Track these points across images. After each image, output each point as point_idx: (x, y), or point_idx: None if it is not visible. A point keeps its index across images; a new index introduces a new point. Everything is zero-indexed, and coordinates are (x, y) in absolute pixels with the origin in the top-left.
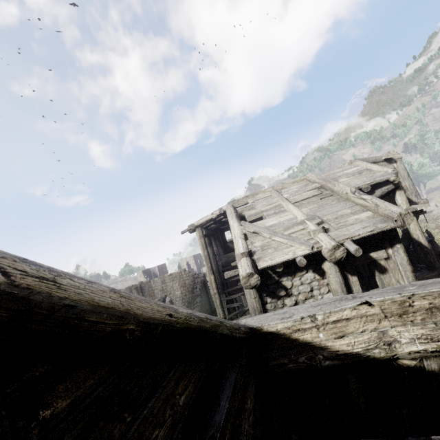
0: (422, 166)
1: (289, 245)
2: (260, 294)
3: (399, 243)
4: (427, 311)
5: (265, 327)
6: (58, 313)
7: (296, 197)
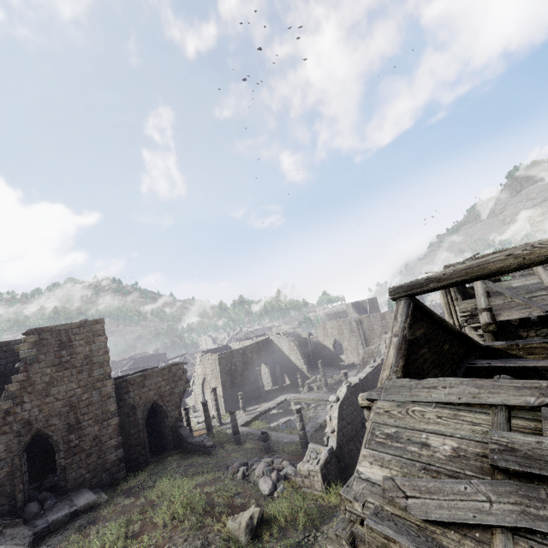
0: None
1: (527, 306)
2: (497, 338)
3: None
4: None
5: (492, 346)
6: (449, 326)
7: None
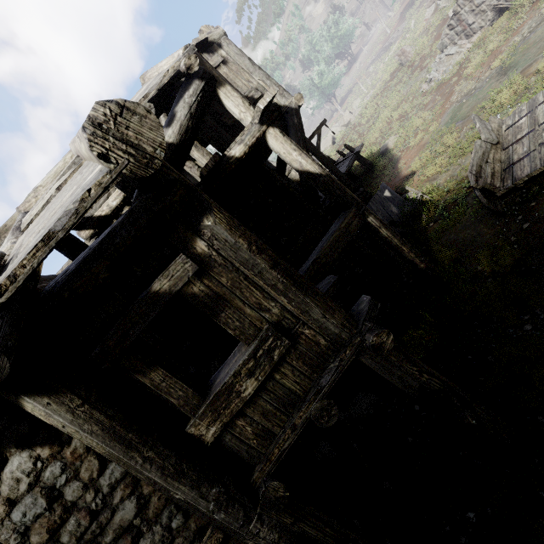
0: (321, 75)
1: None
2: None
3: (208, 213)
4: None
5: None
6: None
7: (33, 211)
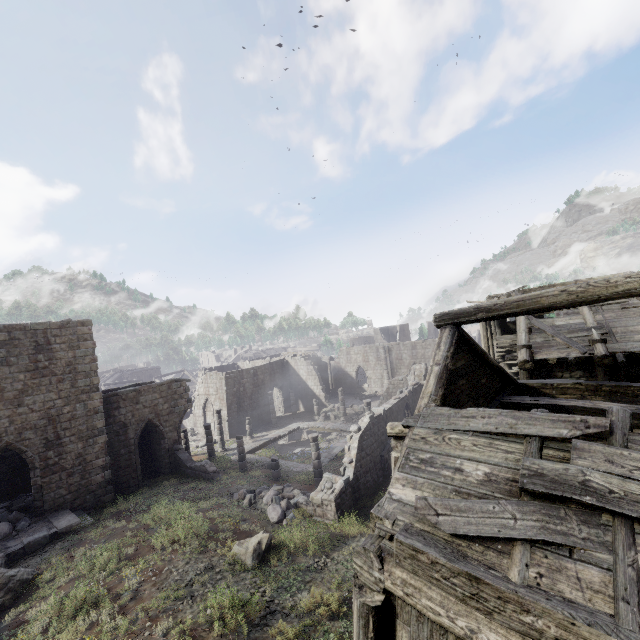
0: None
1: (567, 346)
2: (531, 376)
3: None
4: (607, 392)
5: (527, 384)
6: (489, 359)
7: None
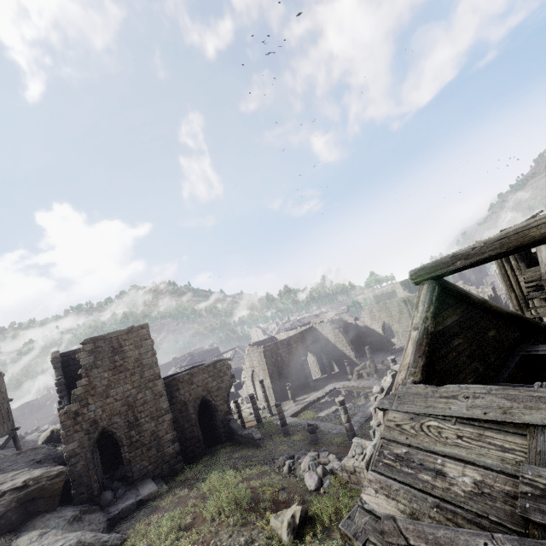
0: None
1: None
2: None
3: None
4: None
5: None
6: (494, 308)
7: None
